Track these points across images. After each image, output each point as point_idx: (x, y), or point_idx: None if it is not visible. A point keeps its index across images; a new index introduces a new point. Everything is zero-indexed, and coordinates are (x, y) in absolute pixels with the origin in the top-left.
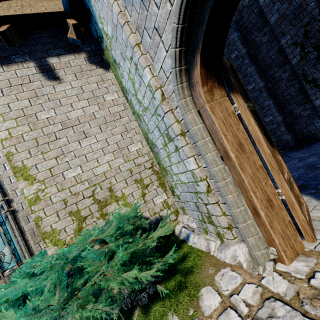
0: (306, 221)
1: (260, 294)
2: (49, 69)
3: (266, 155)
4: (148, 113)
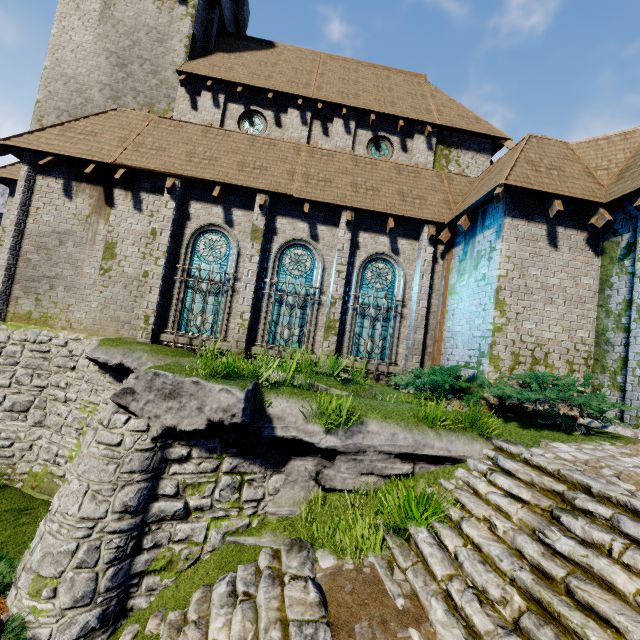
0: None
1: None
2: (554, 236)
3: None
4: None
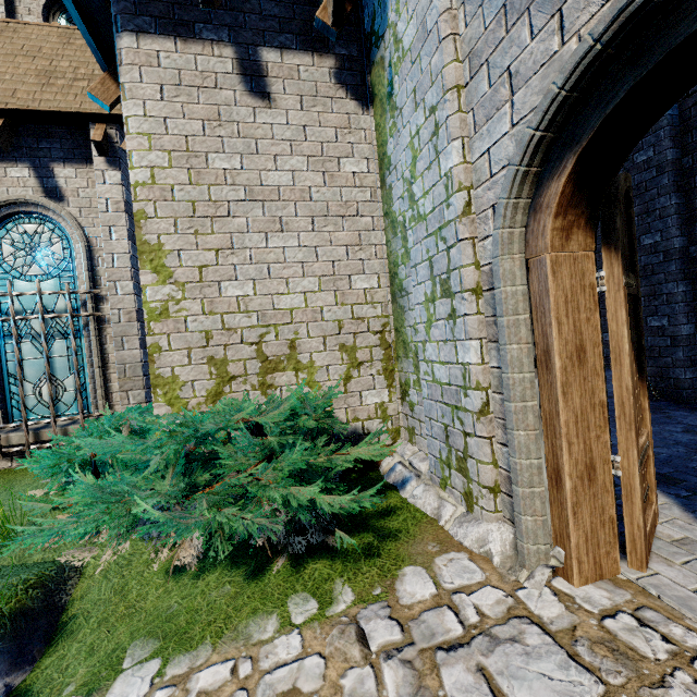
0: (643, 530)
1: (507, 607)
2: (257, 71)
3: (620, 387)
4: (421, 227)
